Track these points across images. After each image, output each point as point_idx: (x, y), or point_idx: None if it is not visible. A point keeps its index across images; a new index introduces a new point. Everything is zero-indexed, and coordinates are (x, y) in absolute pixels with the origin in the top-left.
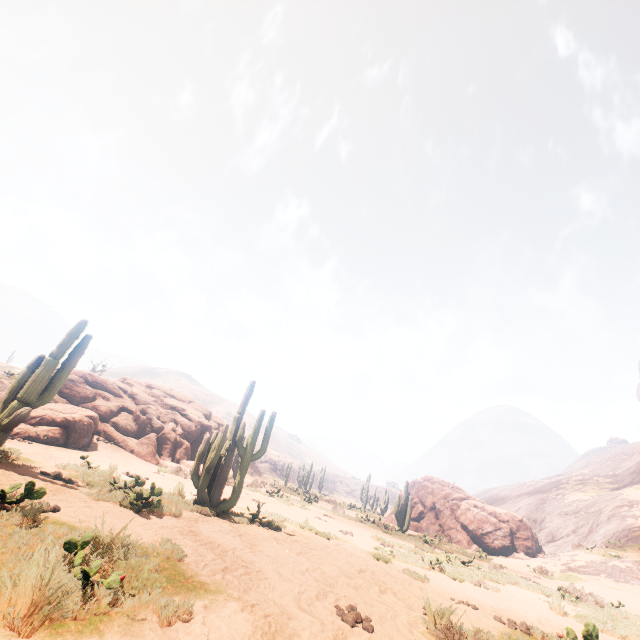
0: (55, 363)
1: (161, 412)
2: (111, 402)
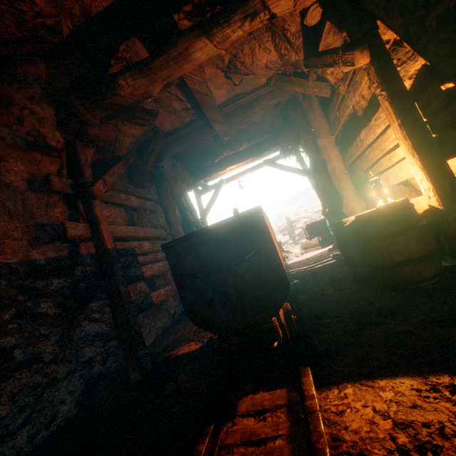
0: (289, 226)
1: (316, 215)
2: (300, 223)
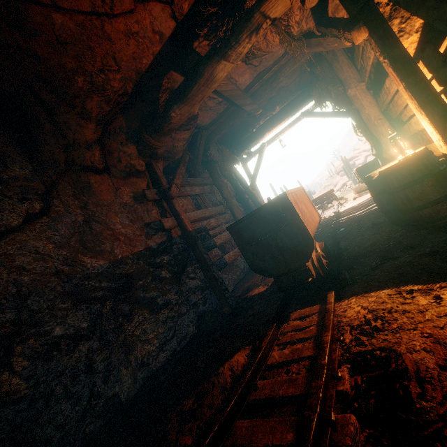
0: (346, 166)
1: None
2: (360, 159)
